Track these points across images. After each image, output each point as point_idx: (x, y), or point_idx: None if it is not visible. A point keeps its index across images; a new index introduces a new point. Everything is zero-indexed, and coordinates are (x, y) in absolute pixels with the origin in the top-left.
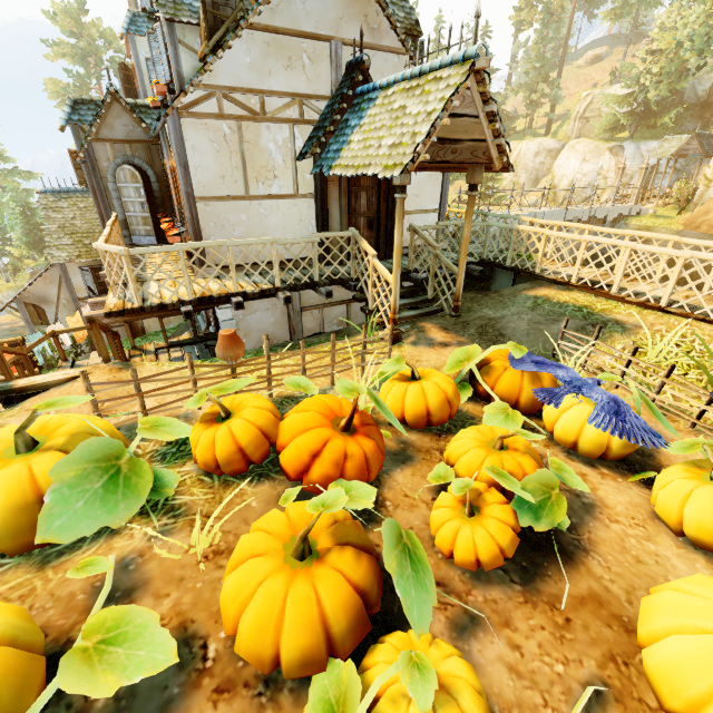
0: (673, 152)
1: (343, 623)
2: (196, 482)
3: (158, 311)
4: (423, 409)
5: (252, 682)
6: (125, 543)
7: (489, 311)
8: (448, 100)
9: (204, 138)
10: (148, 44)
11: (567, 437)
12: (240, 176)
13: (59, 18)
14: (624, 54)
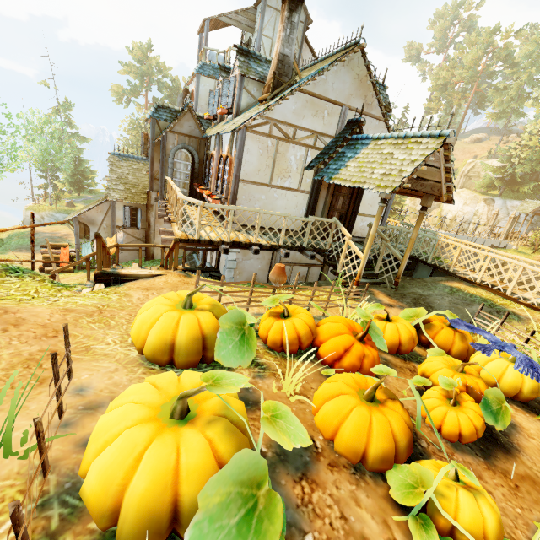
0: (530, 210)
1: (405, 441)
2: (266, 353)
3: (205, 244)
4: (398, 340)
5: (347, 466)
6: None
7: (418, 290)
8: (427, 156)
9: (255, 146)
10: (222, 84)
11: (491, 379)
12: (269, 172)
13: (135, 51)
14: (499, 141)
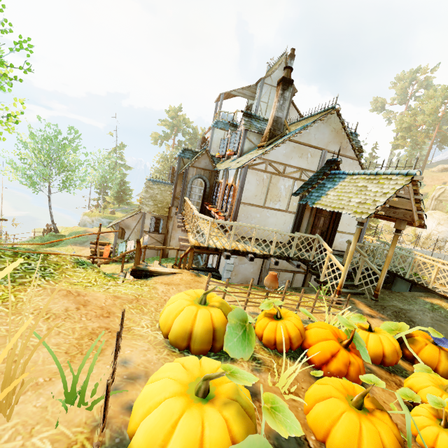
0: None
1: None
2: (261, 349)
3: (212, 251)
4: (381, 351)
5: None
6: (240, 367)
7: (398, 303)
8: (397, 190)
9: (254, 178)
10: (231, 135)
11: None
12: (263, 197)
13: (170, 112)
14: None
